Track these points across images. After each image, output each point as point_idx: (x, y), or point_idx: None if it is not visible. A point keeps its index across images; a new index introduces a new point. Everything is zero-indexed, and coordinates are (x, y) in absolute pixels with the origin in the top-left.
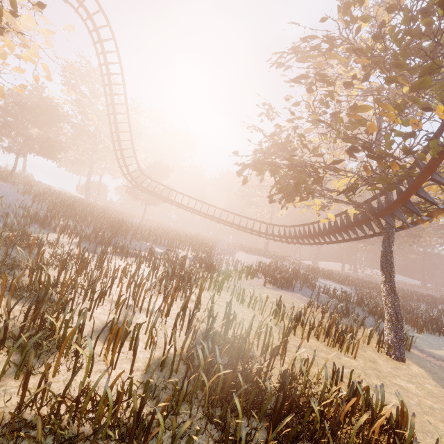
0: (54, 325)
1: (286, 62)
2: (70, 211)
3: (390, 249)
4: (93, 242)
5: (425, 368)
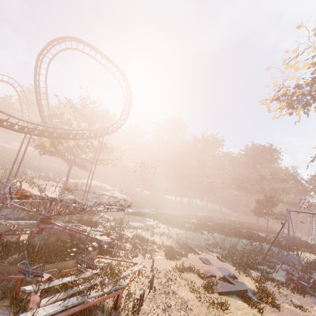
0: None
1: None
2: None
3: (69, 170)
4: None
5: None
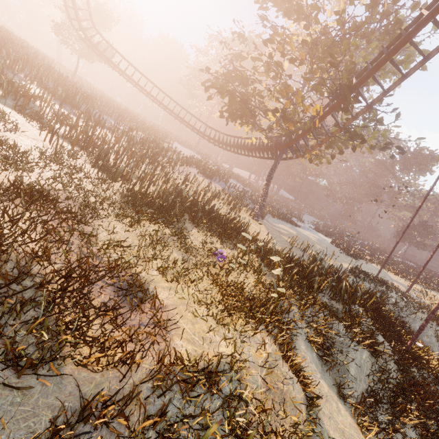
0: (116, 165)
1: (268, 0)
2: (16, 52)
3: (275, 169)
4: (64, 103)
5: (265, 226)
